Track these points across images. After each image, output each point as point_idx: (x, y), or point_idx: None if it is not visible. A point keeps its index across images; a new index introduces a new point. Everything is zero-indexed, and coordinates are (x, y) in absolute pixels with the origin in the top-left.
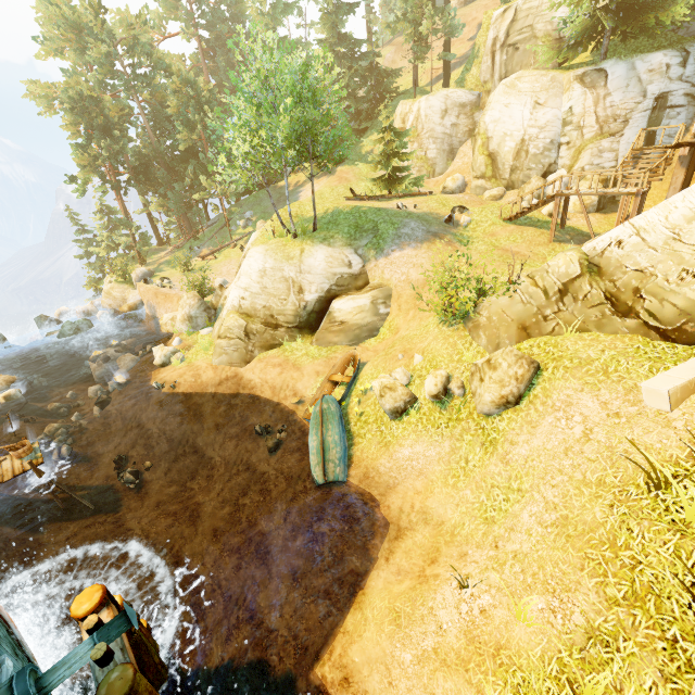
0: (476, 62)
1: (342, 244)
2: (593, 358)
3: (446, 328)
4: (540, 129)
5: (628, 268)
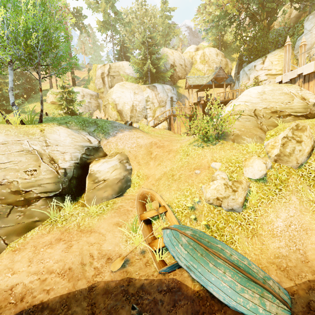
0: (92, 81)
1: (78, 128)
2: (311, 123)
3: (214, 146)
4: (139, 102)
5: (260, 109)
